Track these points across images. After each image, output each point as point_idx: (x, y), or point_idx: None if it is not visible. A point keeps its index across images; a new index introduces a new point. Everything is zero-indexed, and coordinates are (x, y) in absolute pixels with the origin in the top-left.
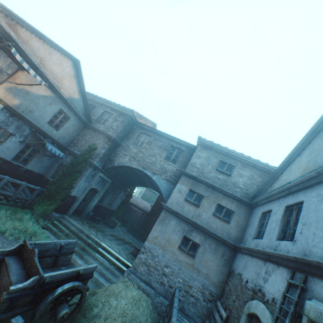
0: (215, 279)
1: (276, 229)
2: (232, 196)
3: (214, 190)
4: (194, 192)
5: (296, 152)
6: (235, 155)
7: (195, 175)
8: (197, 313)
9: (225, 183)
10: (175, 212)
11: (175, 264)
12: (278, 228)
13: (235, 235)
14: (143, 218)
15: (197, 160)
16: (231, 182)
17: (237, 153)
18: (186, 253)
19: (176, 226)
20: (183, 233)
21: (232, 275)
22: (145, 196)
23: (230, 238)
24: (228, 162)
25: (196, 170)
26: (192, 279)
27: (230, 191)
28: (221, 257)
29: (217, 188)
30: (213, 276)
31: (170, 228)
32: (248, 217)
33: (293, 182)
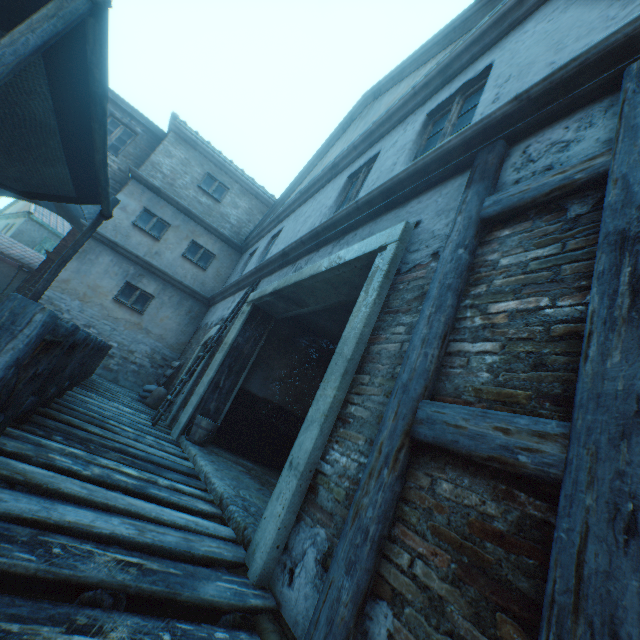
0: (173, 341)
1: (255, 262)
2: (218, 234)
3: (191, 219)
4: (153, 215)
5: (301, 179)
6: (233, 171)
7: (158, 186)
8: (140, 382)
9: (210, 213)
10: (113, 242)
11: (106, 323)
12: (257, 261)
13: (213, 288)
14: (21, 282)
15: (165, 160)
16: (219, 213)
17: (237, 169)
18: (129, 307)
19: (112, 267)
20: (125, 279)
21: (198, 331)
22: (25, 236)
23: (204, 291)
24: (220, 179)
25: (162, 179)
26: (136, 342)
27: (216, 226)
28: (187, 314)
29: (196, 217)
30: (171, 338)
31: (100, 268)
32: (235, 266)
33: (283, 207)
